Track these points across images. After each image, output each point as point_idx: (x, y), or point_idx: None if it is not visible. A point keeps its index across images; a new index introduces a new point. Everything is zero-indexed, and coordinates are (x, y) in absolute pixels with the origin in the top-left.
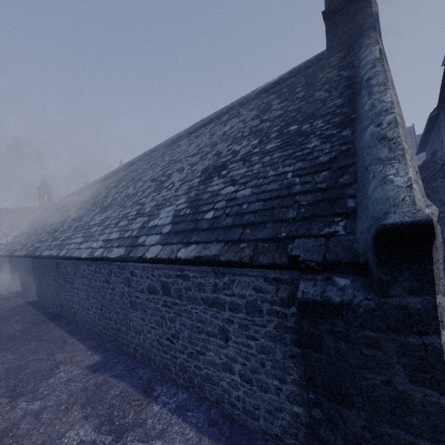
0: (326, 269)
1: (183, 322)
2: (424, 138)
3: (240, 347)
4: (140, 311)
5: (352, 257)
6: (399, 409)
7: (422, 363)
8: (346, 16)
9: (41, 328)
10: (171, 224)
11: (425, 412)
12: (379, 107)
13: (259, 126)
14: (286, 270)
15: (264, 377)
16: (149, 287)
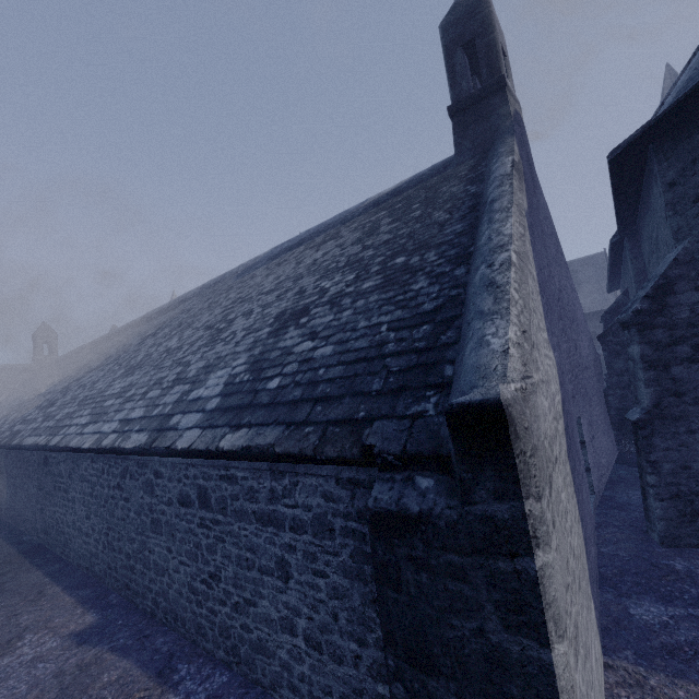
0: (407, 465)
1: (227, 553)
2: (612, 270)
3: (305, 589)
4: (166, 536)
5: (436, 448)
6: (495, 672)
7: (516, 600)
8: (478, 114)
9: (5, 570)
10: (220, 397)
11: (525, 675)
12: (496, 241)
13: (359, 254)
14: (360, 466)
15: (338, 637)
16: (180, 496)
